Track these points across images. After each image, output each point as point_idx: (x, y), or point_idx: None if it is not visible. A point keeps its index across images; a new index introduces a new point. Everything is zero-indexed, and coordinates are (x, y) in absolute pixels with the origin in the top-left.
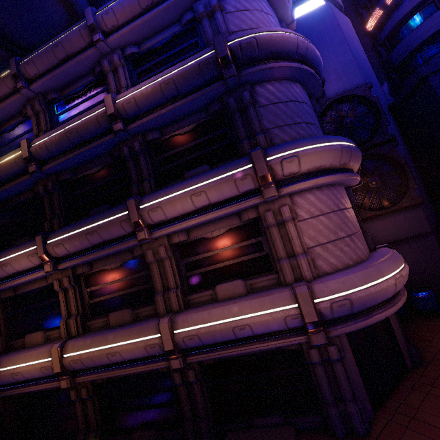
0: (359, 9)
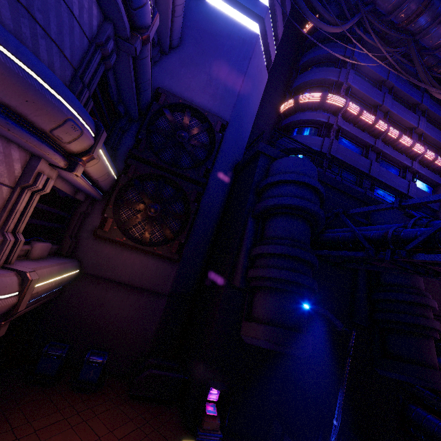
0: (287, 91)
